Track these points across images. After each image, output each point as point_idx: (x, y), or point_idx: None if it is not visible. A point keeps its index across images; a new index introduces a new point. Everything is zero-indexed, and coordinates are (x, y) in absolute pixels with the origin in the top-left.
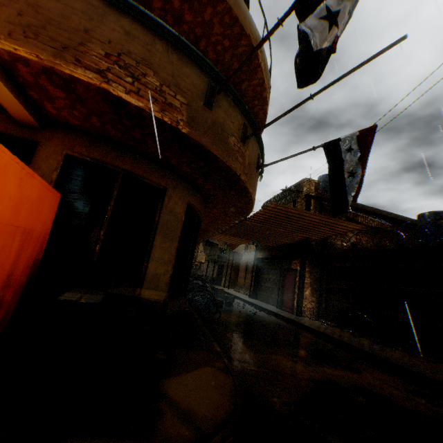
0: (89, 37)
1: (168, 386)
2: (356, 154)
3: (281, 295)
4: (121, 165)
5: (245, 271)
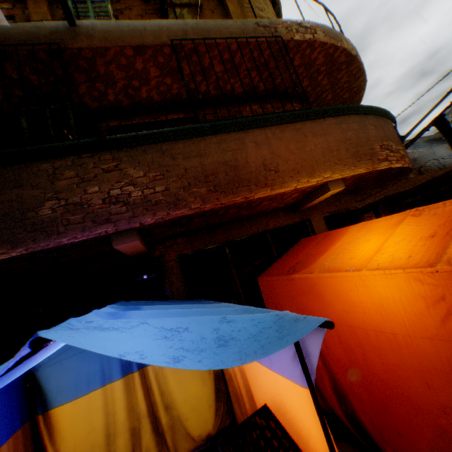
0: (369, 141)
1: None
2: None
3: None
4: (343, 207)
5: None
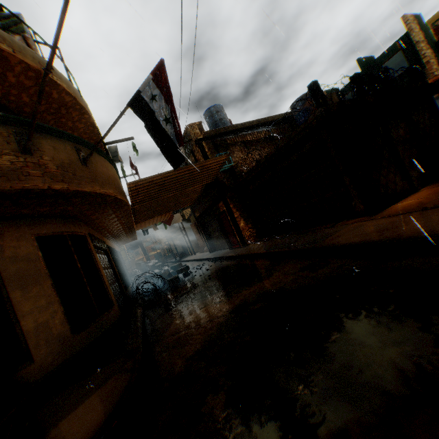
0: None
1: (54, 433)
2: (160, 99)
3: (227, 237)
4: None
5: (198, 232)
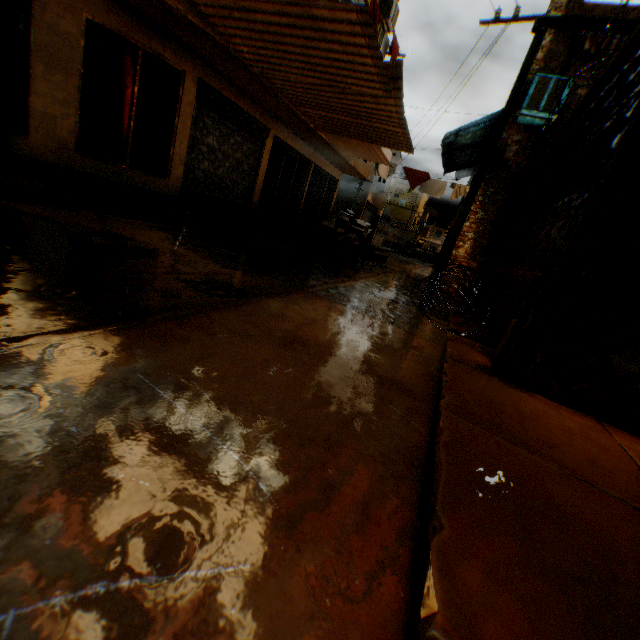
0: None
1: None
2: None
3: None
4: None
5: None
